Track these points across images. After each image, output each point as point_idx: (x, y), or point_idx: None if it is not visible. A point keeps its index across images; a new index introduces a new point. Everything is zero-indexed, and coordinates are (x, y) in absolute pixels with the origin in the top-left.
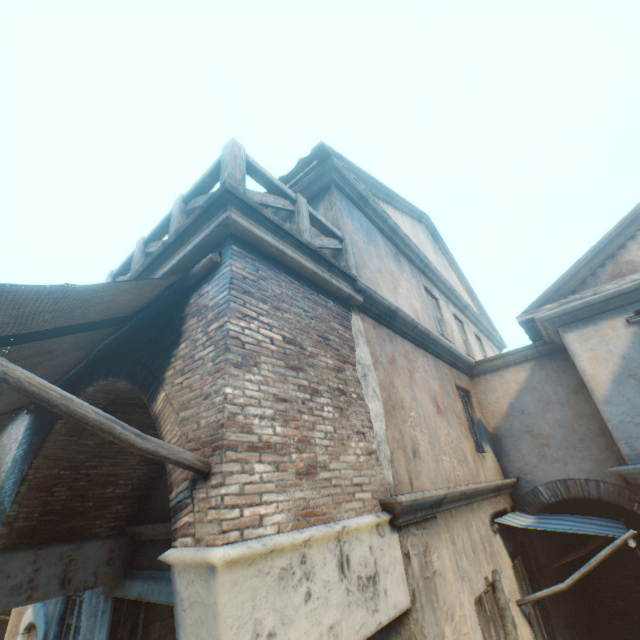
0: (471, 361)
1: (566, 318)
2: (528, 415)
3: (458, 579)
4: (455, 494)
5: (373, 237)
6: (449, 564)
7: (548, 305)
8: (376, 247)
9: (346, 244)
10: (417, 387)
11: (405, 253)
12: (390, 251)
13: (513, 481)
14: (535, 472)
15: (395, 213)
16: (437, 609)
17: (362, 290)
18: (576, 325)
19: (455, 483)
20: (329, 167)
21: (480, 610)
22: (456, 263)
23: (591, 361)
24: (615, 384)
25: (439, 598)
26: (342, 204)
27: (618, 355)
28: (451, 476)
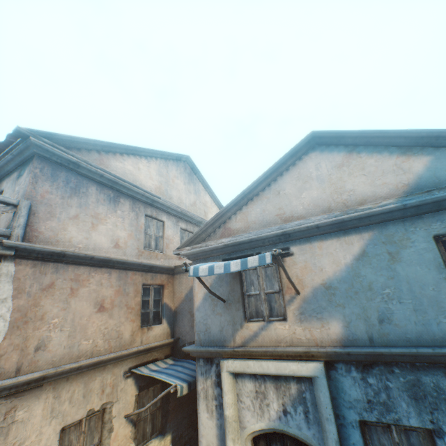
0: (170, 266)
1: (195, 256)
2: (192, 302)
3: (48, 419)
4: (63, 371)
5: (83, 190)
6: (41, 412)
7: (188, 247)
8: (83, 198)
9: (19, 209)
10: (78, 299)
11: (130, 194)
12: (106, 196)
13: (169, 342)
14: (187, 335)
15: (139, 160)
16: (2, 444)
17: (14, 246)
18: (200, 261)
19: (90, 356)
20: (30, 144)
21: (78, 428)
22: (210, 188)
23: (199, 284)
24: (204, 300)
25: (10, 436)
26: (44, 170)
27: (209, 283)
28: (87, 353)
